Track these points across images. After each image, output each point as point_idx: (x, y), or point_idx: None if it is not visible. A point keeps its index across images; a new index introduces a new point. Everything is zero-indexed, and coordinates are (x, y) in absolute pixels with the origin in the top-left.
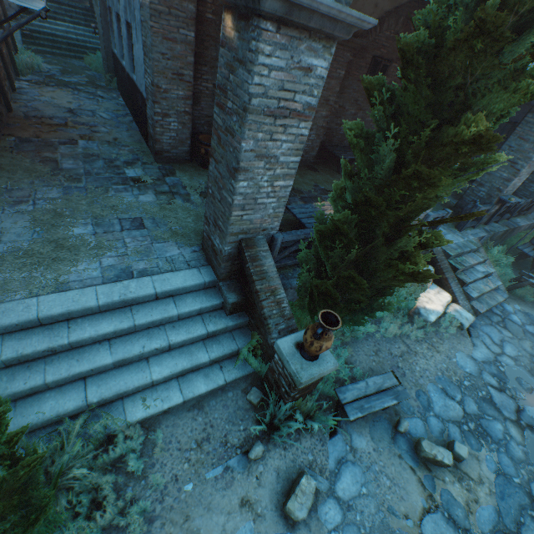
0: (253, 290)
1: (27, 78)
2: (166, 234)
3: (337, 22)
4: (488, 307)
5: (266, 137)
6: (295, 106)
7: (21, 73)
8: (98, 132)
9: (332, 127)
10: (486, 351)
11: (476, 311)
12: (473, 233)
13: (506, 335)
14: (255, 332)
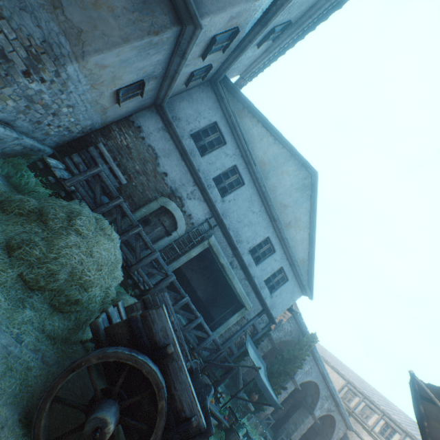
0: (238, 380)
1: None
2: None
3: (274, 344)
4: None
5: (257, 350)
6: (263, 349)
7: None
8: None
9: None
10: None
11: None
12: None
13: None
14: (229, 395)
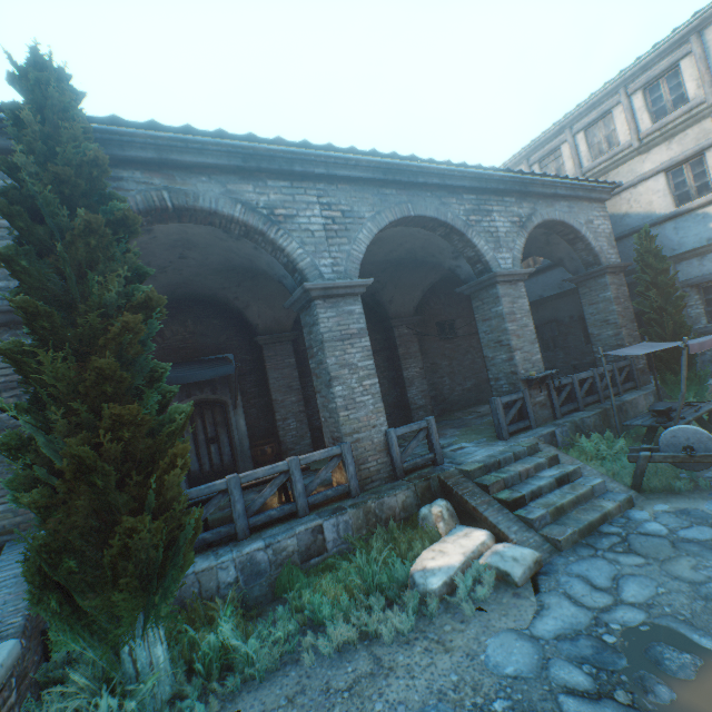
0: None
1: None
2: None
3: None
4: (578, 525)
5: None
6: None
7: None
8: None
9: None
10: (572, 610)
11: (553, 542)
12: (529, 434)
13: (630, 562)
14: None
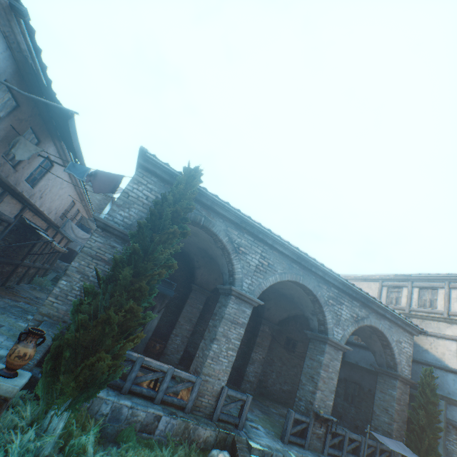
0: None
1: (33, 285)
2: (8, 333)
3: (126, 235)
4: None
5: (86, 264)
6: (105, 257)
7: (32, 283)
8: (39, 304)
9: (198, 342)
10: None
11: None
12: (301, 450)
13: None
14: None
